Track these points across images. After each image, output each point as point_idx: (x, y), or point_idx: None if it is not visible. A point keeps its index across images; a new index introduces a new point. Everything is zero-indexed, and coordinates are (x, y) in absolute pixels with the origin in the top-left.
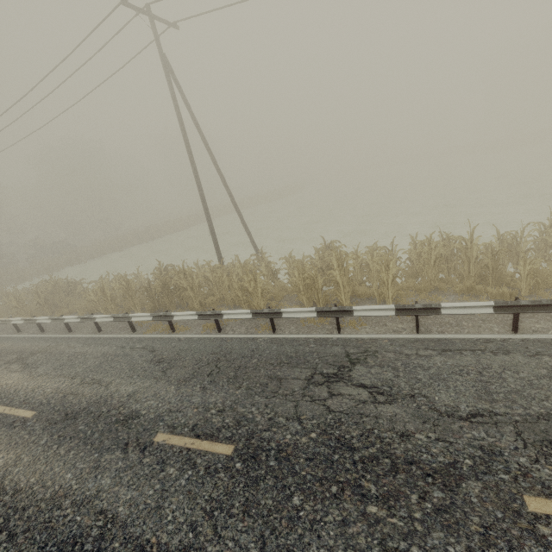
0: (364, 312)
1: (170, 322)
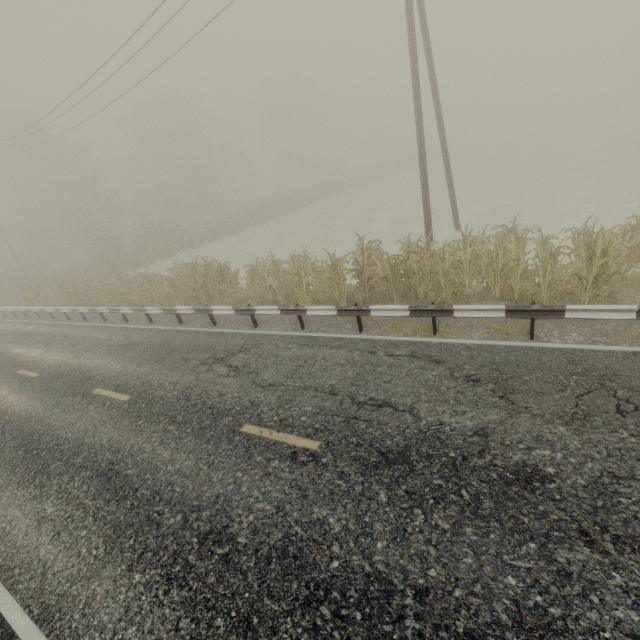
0: None
1: (433, 320)
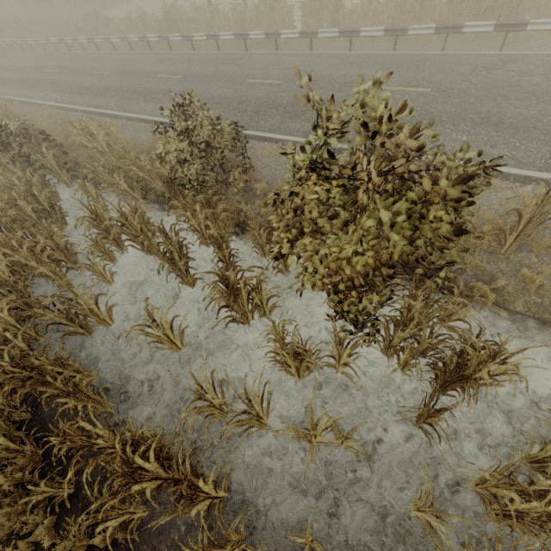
0: (253, 36)
1: (169, 44)
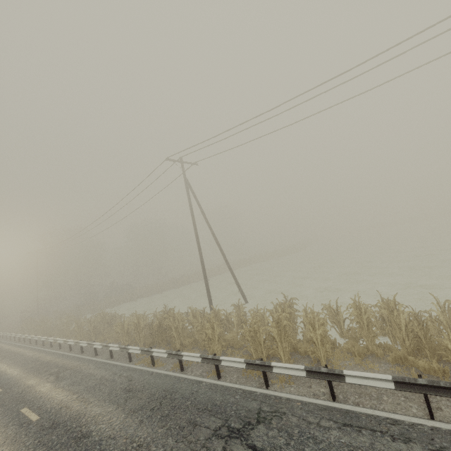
0: (281, 369)
1: (152, 356)
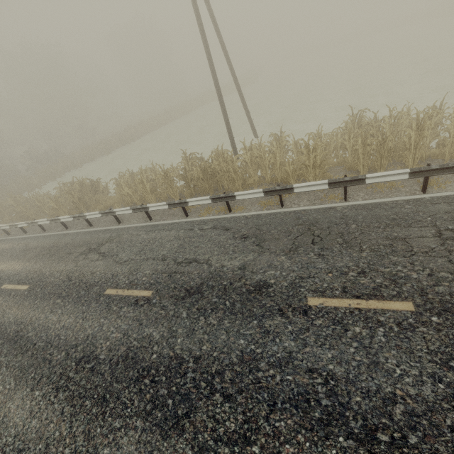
0: None
1: (227, 203)
